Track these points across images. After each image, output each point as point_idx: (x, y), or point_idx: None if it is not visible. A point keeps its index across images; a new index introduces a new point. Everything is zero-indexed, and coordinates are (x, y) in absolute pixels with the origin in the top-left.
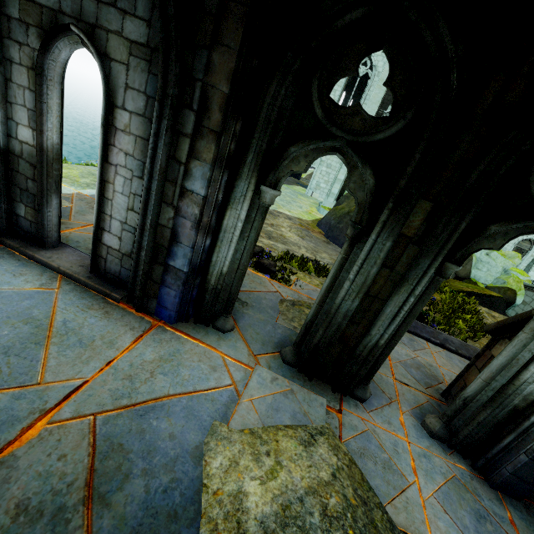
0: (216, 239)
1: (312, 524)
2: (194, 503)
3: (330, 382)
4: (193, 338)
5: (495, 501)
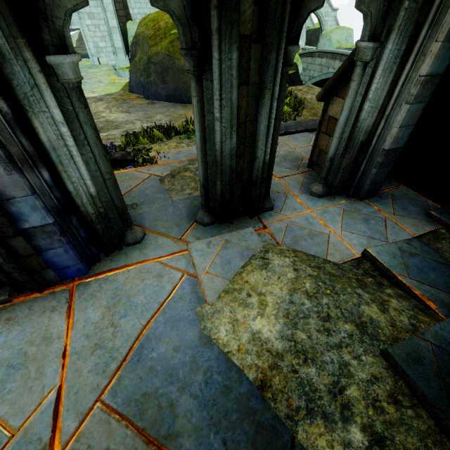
0: (51, 165)
1: (308, 309)
2: (232, 369)
3: (245, 213)
4: (118, 269)
5: (367, 206)
